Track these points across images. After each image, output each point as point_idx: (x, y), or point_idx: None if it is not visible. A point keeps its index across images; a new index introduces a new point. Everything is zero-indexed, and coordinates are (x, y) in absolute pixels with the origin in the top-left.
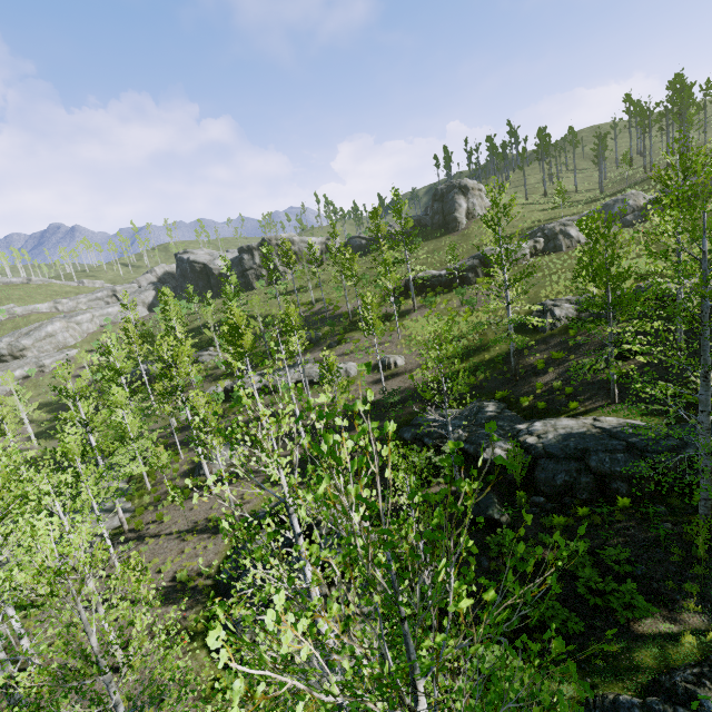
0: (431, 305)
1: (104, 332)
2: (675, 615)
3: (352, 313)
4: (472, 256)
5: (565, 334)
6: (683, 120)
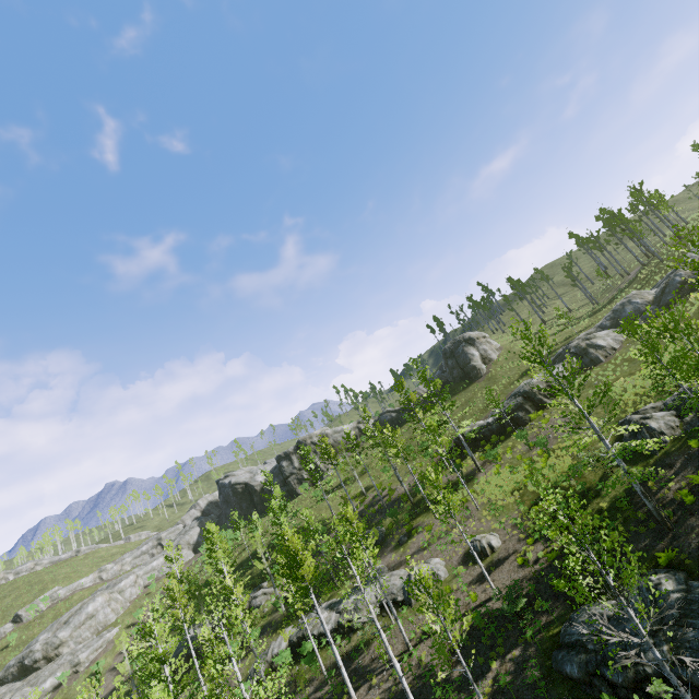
0: (495, 458)
1: (147, 593)
2: None
3: (410, 493)
4: (511, 395)
5: (684, 447)
6: (633, 232)
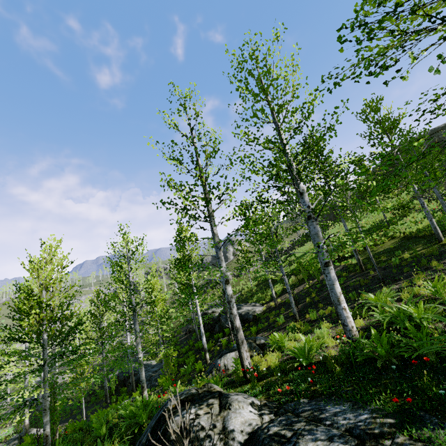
0: None
1: None
2: (66, 423)
3: None
4: None
5: None
6: None
